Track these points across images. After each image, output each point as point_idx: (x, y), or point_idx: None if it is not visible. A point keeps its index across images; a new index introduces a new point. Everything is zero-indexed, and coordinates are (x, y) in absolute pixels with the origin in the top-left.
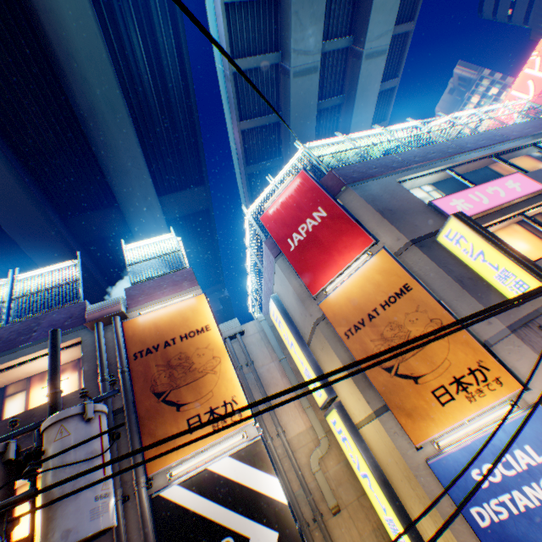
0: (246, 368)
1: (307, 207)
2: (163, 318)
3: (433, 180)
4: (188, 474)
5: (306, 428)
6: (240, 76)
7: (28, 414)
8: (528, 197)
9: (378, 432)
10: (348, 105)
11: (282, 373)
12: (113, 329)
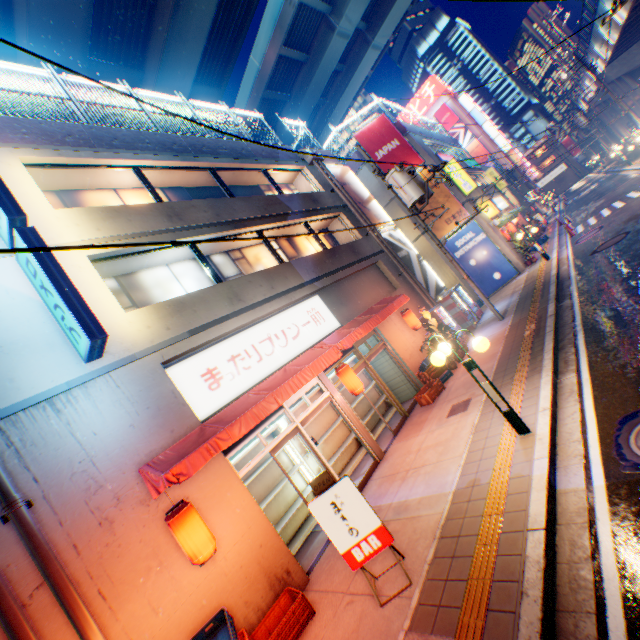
0: None
1: (388, 137)
2: (339, 172)
3: None
4: (384, 232)
5: None
6: (299, 7)
7: (311, 195)
8: None
9: (420, 244)
10: (347, 76)
11: None
12: (317, 169)
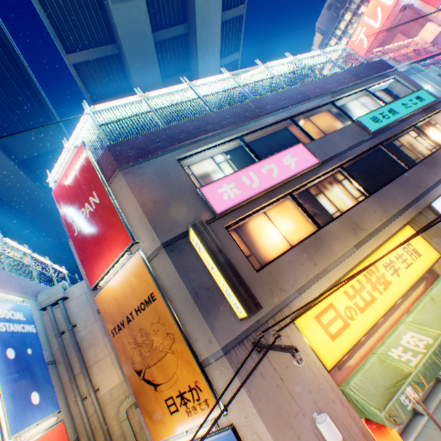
0: (69, 332)
1: (86, 188)
2: None
3: (228, 148)
4: None
5: (120, 382)
6: None
7: None
8: (302, 174)
9: None
10: (192, 36)
11: (104, 332)
12: None
